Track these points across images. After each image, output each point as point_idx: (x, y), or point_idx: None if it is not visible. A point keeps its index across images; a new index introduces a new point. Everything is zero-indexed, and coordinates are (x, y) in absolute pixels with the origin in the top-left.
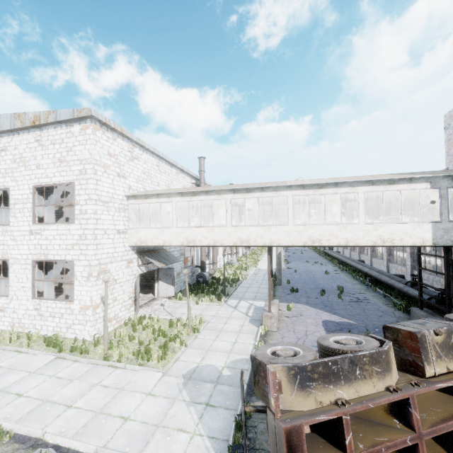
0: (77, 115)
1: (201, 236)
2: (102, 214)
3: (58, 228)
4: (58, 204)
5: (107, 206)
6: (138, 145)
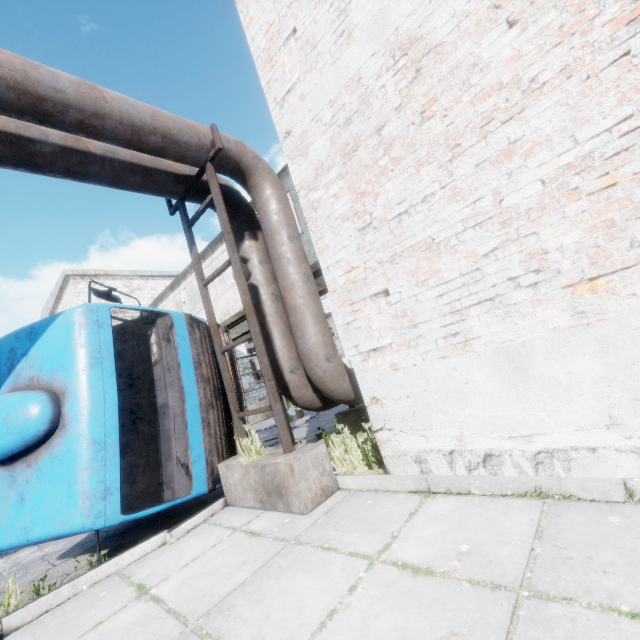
0: (62, 279)
1: None
2: None
3: None
4: None
5: None
6: (138, 276)
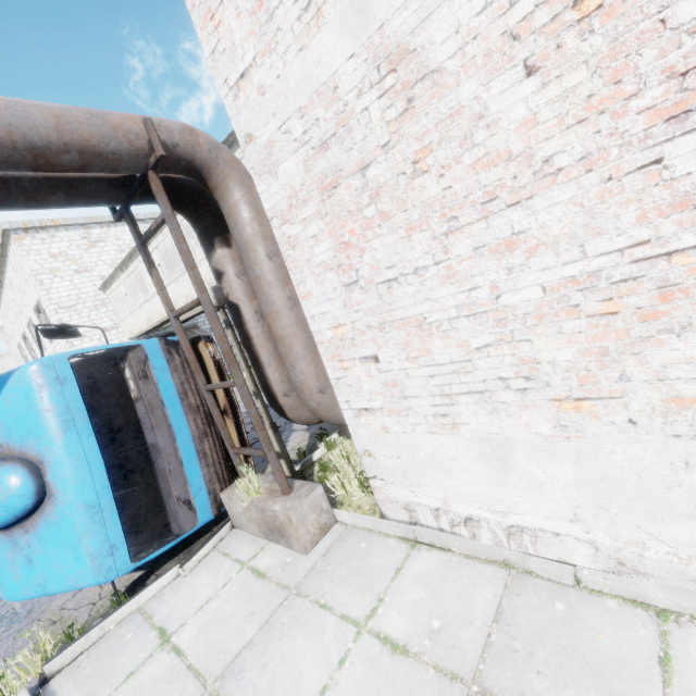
0: (1, 234)
1: (151, 312)
2: (72, 320)
3: (57, 343)
4: (47, 322)
5: (76, 309)
6: (96, 224)
